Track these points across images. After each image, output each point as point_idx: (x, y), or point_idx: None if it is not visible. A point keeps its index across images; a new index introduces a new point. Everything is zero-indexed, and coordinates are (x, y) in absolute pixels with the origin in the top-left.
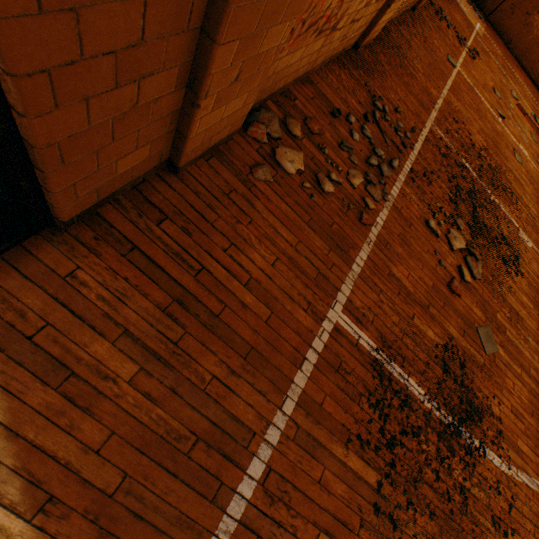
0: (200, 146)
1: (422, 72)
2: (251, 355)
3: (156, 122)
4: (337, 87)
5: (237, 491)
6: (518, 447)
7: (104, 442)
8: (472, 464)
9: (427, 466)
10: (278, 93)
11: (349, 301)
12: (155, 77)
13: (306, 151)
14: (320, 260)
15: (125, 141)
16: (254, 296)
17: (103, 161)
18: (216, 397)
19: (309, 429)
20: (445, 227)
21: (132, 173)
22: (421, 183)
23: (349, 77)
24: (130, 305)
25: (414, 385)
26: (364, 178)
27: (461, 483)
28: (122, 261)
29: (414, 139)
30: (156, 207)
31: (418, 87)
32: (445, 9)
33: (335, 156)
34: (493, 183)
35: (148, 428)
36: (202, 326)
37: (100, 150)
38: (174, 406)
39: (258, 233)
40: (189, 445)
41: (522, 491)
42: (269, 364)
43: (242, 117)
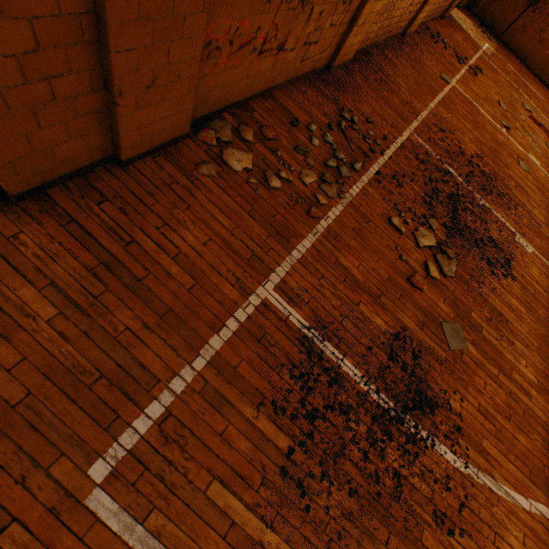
0: (140, 144)
1: (406, 88)
2: (168, 316)
3: (83, 117)
4: (302, 101)
5: (132, 426)
6: (483, 448)
7: (17, 364)
8: (414, 453)
9: (354, 444)
10: (236, 107)
11: (283, 282)
12: (65, 78)
13: (257, 153)
14: (257, 244)
15: (54, 130)
16: (181, 268)
17: (36, 145)
18: (127, 345)
19: (219, 386)
20: (414, 226)
21: (75, 162)
22: (389, 184)
23: (318, 93)
24: (60, 263)
25: (350, 366)
26: (319, 177)
27: (397, 470)
28: (60, 230)
29: (387, 146)
30: (99, 192)
31: (399, 101)
32: (445, 33)
33: (290, 158)
34: (484, 188)
35: (58, 360)
36: (124, 286)
37: (30, 135)
38: (85, 346)
39: (194, 217)
40: (93, 380)
41: (483, 494)
42: (185, 325)
43: (184, 122)
